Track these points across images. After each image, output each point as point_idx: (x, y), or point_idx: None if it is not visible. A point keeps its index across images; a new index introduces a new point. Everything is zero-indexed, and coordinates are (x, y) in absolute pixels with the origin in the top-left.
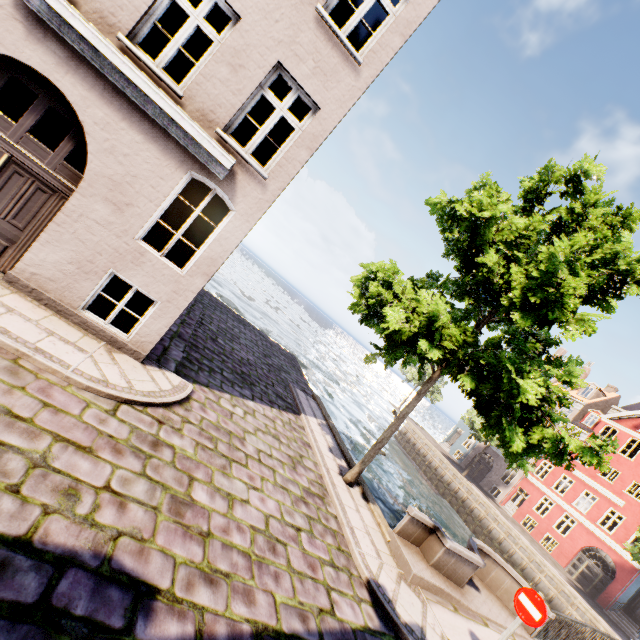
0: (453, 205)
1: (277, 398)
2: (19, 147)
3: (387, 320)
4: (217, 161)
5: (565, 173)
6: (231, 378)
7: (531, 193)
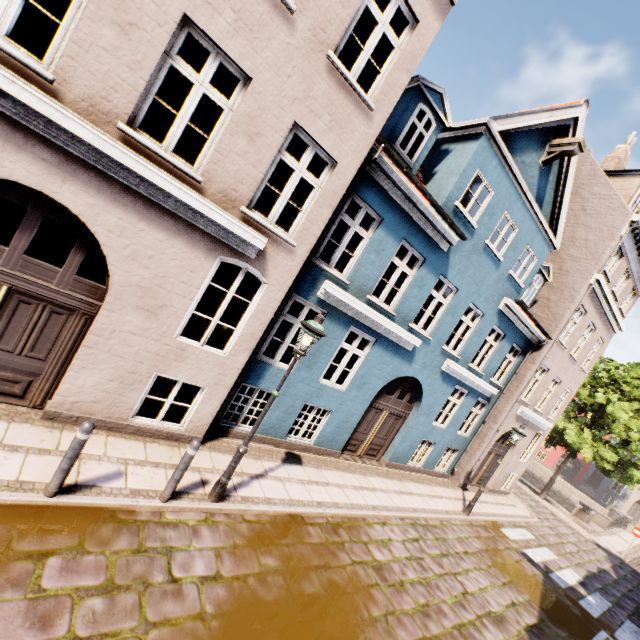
0: (601, 401)
1: None
2: (497, 449)
3: (585, 453)
4: (545, 426)
5: (632, 370)
6: None
7: (618, 377)
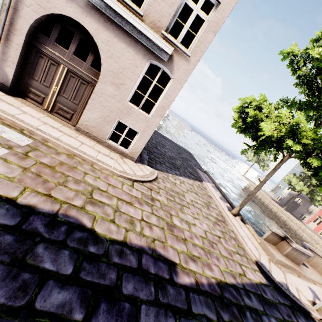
0: (307, 51)
1: (190, 174)
2: (71, 63)
3: (262, 130)
4: (163, 51)
5: None
6: (169, 166)
7: None
